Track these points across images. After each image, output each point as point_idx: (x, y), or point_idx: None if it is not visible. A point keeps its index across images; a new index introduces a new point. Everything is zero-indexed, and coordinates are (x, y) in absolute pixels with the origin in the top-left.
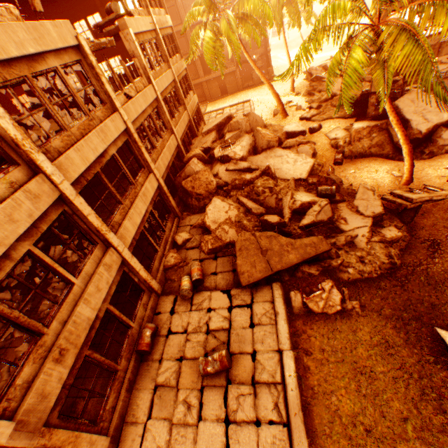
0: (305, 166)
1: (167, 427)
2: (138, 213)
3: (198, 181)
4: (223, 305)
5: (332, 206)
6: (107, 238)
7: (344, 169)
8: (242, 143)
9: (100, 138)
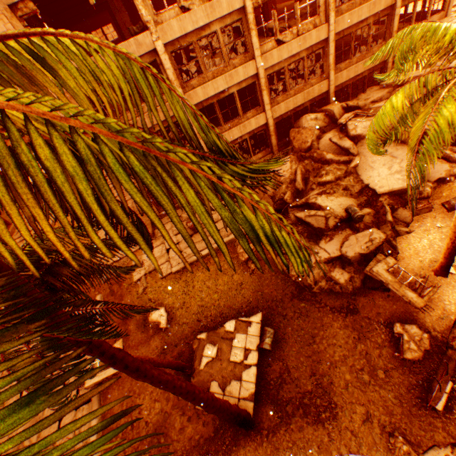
0: (398, 183)
1: (170, 228)
2: (230, 136)
3: (299, 136)
4: None
5: (343, 226)
6: None
7: (439, 217)
8: None
9: (225, 81)
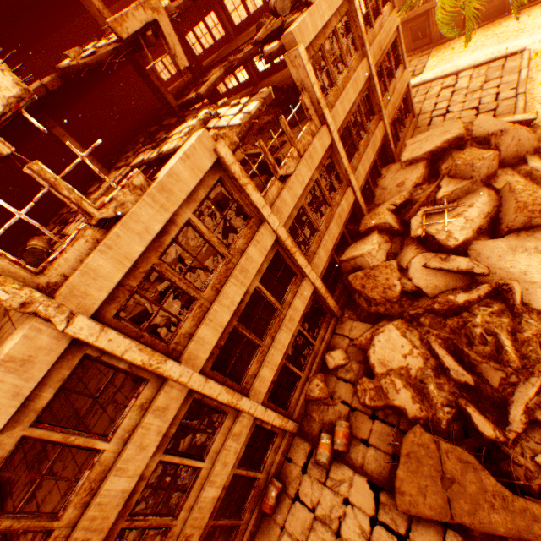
0: None
1: None
2: (279, 350)
3: (372, 280)
4: (365, 508)
5: None
6: (237, 407)
7: None
8: (469, 212)
9: (238, 283)
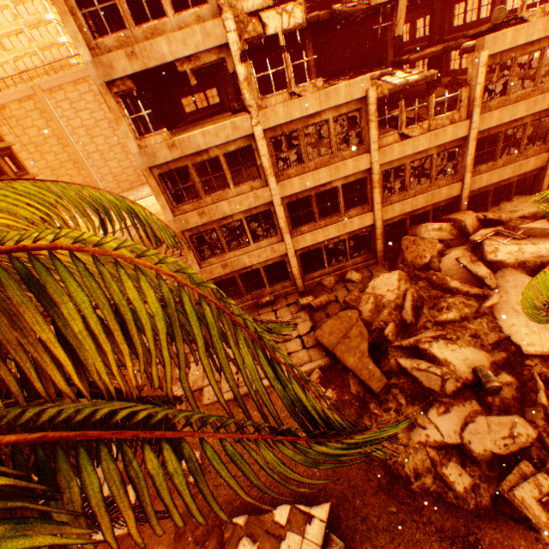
0: None
1: None
2: (324, 235)
3: (415, 246)
4: (300, 331)
5: (468, 394)
6: (283, 236)
7: None
8: (527, 247)
9: (328, 173)
